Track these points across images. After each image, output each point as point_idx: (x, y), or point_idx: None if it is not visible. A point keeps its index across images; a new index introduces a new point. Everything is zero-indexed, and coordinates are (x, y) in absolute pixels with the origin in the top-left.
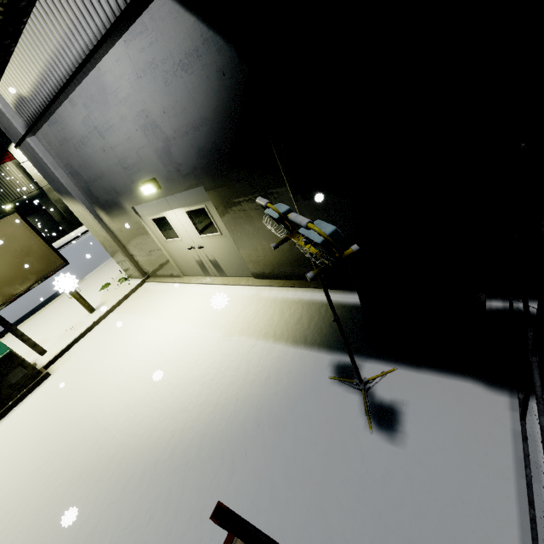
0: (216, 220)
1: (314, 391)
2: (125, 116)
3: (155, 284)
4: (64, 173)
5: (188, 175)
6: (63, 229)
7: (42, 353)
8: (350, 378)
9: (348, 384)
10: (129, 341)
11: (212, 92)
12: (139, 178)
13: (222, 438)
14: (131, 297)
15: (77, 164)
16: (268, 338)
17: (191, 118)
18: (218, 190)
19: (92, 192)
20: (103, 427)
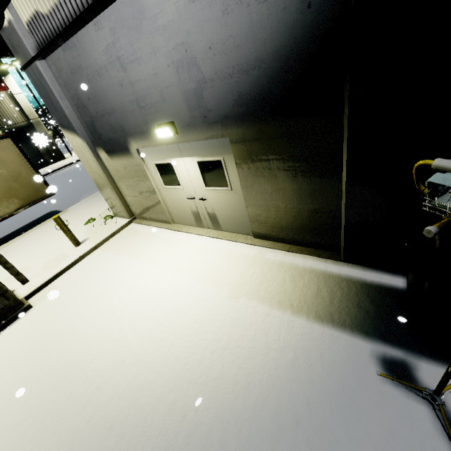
0: (230, 175)
1: (362, 388)
2: (158, 48)
3: (142, 226)
4: (69, 104)
5: (215, 123)
6: (45, 160)
7: (23, 282)
8: (406, 379)
9: (409, 389)
10: (119, 283)
11: (283, 28)
12: (155, 120)
13: (251, 431)
14: (117, 236)
15: (86, 96)
16: (284, 308)
17: (243, 58)
18: (245, 144)
19: (95, 128)
20: (95, 384)
